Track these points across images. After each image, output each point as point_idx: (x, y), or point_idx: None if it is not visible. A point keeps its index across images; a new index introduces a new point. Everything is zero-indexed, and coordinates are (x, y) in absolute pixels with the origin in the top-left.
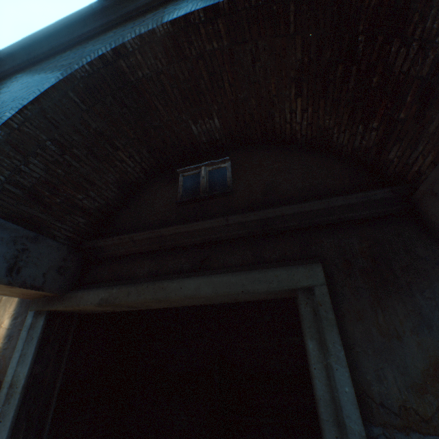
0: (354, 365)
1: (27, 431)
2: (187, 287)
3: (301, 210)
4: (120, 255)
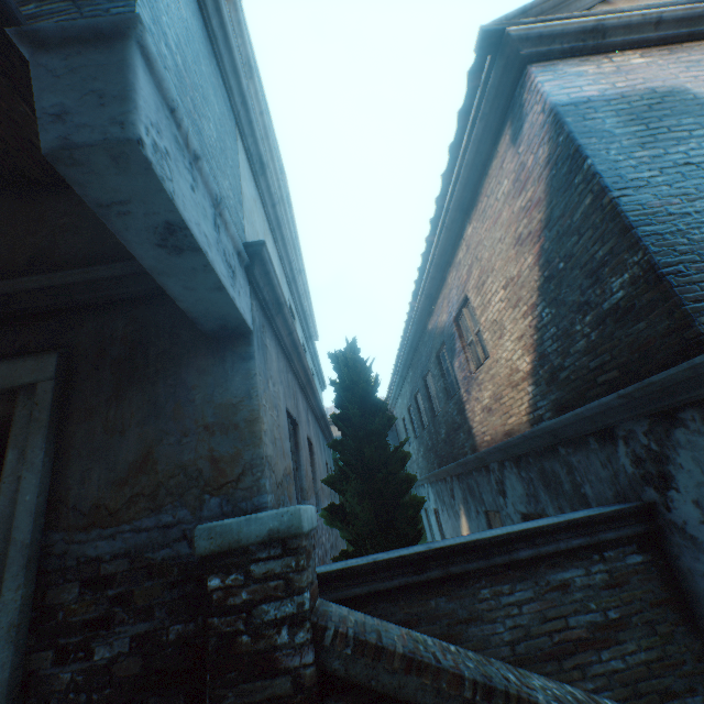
0: (61, 471)
1: None
2: None
3: (53, 283)
4: None
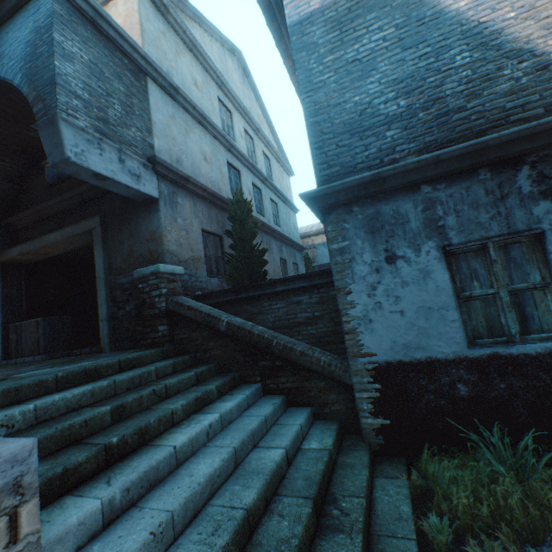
0: (110, 257)
1: (13, 316)
2: (53, 237)
3: (92, 187)
4: (26, 226)
